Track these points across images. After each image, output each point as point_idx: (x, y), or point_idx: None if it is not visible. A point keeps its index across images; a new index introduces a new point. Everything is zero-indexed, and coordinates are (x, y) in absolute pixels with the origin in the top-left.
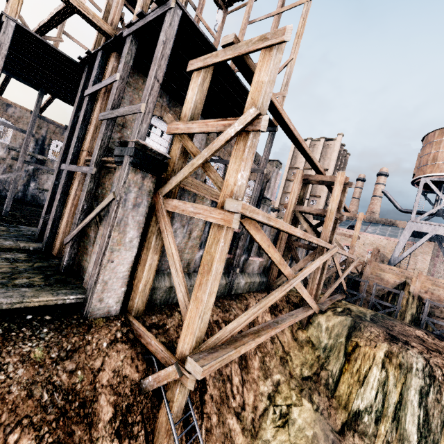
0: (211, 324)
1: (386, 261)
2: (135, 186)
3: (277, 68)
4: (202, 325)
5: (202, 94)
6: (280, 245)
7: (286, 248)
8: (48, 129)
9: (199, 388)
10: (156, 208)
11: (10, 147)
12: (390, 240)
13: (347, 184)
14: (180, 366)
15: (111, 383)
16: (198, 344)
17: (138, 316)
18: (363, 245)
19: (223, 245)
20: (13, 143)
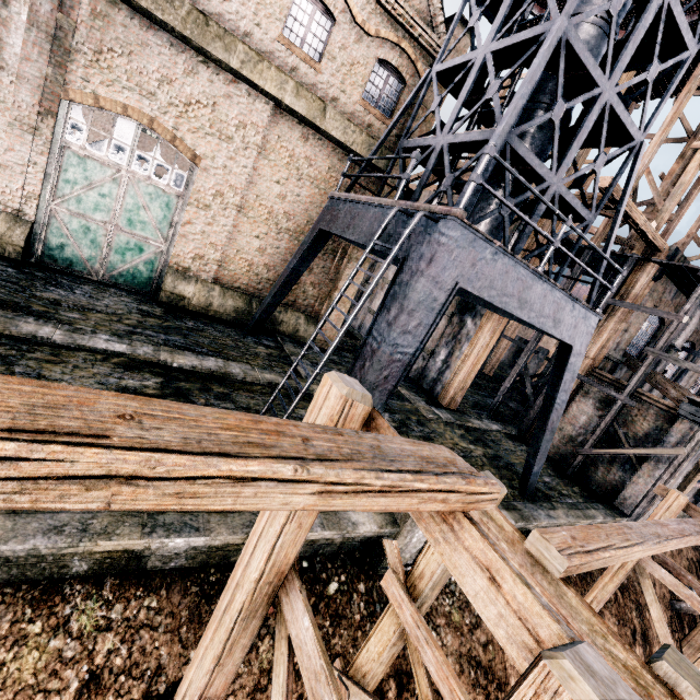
0: (690, 561)
1: None
2: None
3: None
4: None
5: None
6: None
7: None
8: None
9: (693, 621)
10: None
11: None
12: None
13: None
14: None
15: (660, 596)
16: None
17: None
18: None
19: None
20: None
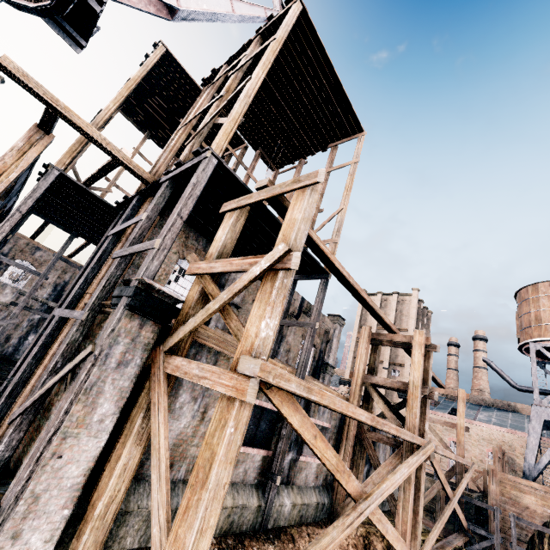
0: None
1: (520, 472)
2: (127, 337)
3: (313, 207)
4: None
5: (234, 234)
6: (348, 436)
7: (357, 442)
8: (74, 274)
9: None
10: (152, 369)
11: (22, 292)
12: (516, 434)
13: (430, 347)
14: None
15: None
16: None
17: None
18: (477, 442)
19: (233, 431)
20: (27, 287)
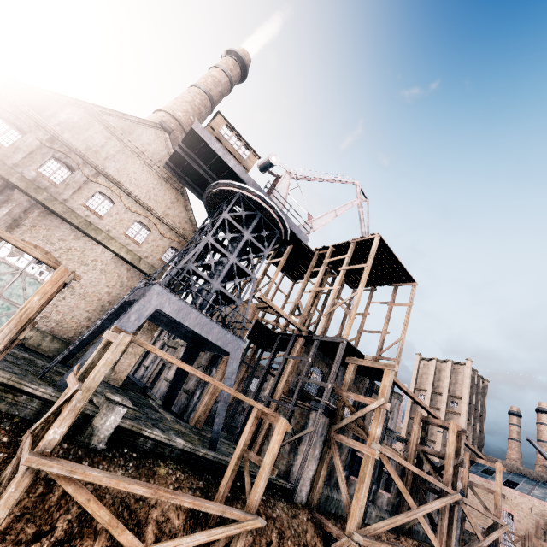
0: None
1: None
2: (322, 424)
3: (393, 378)
4: (360, 515)
5: (353, 375)
6: (406, 483)
7: (413, 489)
8: None
9: None
10: (329, 437)
11: None
12: None
13: (461, 431)
14: (349, 538)
15: (311, 543)
16: (358, 528)
17: (313, 510)
18: (530, 516)
19: (370, 467)
20: None
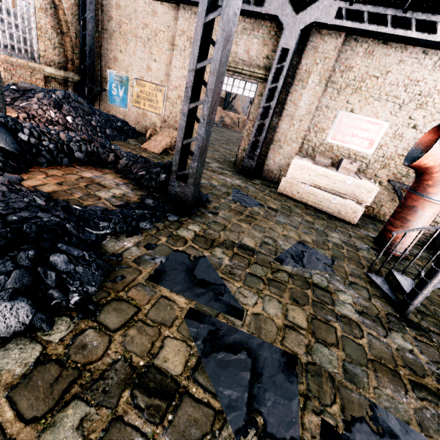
0: None
1: (231, 108)
2: None
3: None
4: None
5: None
6: None
7: None
8: None
9: None
10: None
11: None
12: None
13: None
14: None
15: None
16: None
17: None
18: None
19: None
20: None
